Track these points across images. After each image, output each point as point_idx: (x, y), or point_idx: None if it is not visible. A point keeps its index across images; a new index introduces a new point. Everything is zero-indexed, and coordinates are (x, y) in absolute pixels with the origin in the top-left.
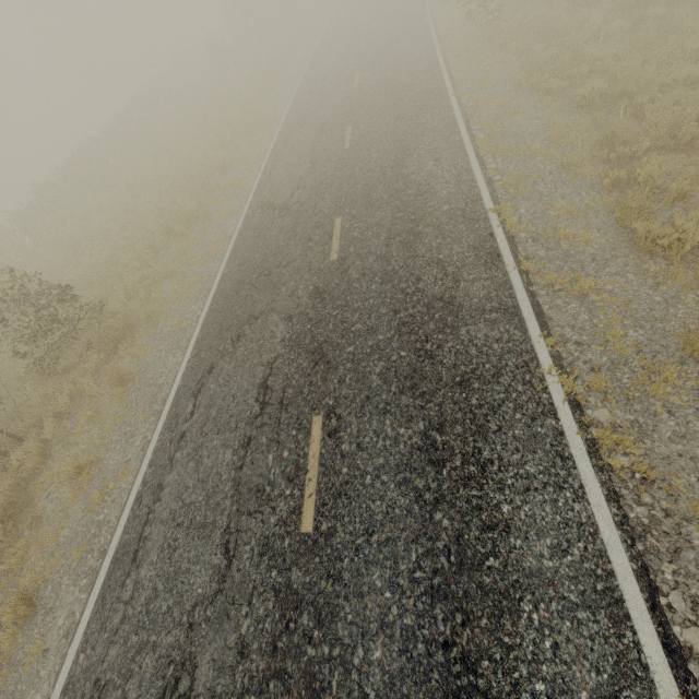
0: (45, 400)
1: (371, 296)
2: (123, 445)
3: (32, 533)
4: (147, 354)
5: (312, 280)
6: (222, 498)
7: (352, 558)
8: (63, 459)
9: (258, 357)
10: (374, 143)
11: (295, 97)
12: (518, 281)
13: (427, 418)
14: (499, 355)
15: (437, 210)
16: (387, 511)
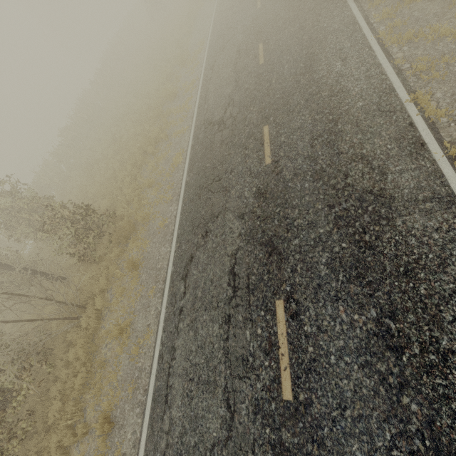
0: (92, 281)
1: (306, 193)
2: (144, 312)
3: (102, 371)
4: (147, 245)
5: (254, 182)
6: (217, 363)
7: (330, 428)
8: (110, 320)
9: (223, 249)
10: (283, 55)
11: (213, 28)
12: (448, 168)
13: (378, 306)
14: (441, 245)
15: (352, 107)
16: (354, 390)
